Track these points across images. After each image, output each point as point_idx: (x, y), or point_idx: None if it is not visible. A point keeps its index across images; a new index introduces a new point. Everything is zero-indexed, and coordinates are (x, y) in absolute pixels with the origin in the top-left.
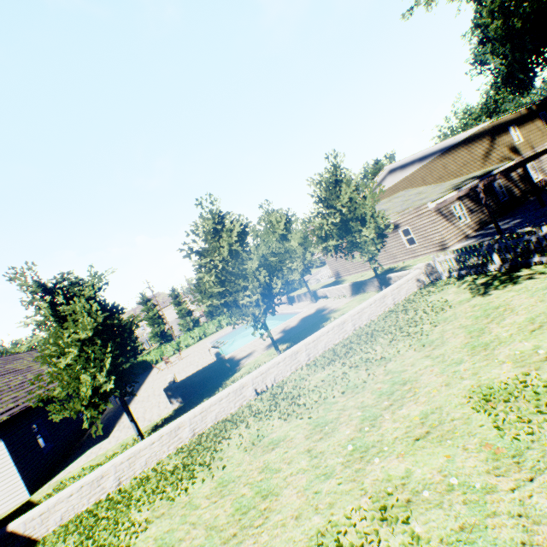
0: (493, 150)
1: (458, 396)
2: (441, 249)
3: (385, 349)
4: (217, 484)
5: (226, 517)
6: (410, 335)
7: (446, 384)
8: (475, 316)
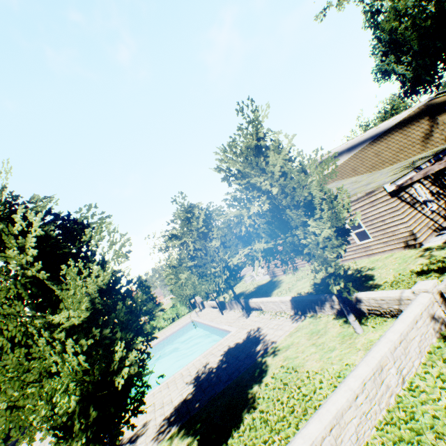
0: (435, 130)
1: None
2: (410, 244)
3: None
4: None
5: None
6: None
7: None
8: None
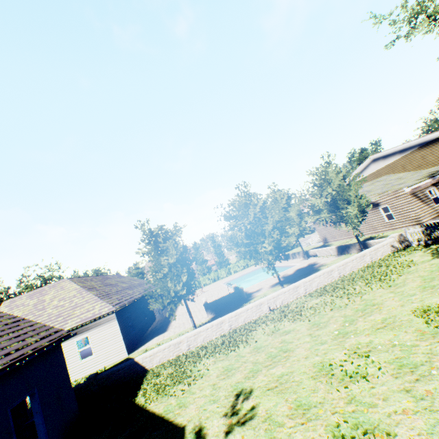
0: None
1: (407, 310)
2: (416, 224)
3: (361, 288)
4: (253, 348)
5: (263, 359)
6: (381, 280)
7: (401, 305)
8: (431, 270)
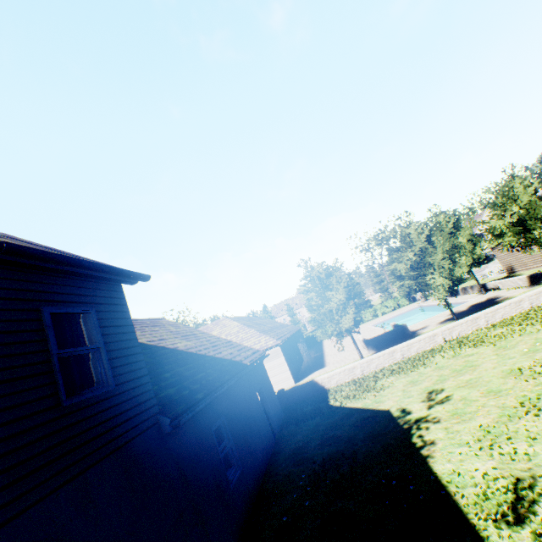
0: None
1: None
2: None
3: None
4: (434, 368)
5: (448, 373)
6: None
7: None
8: None
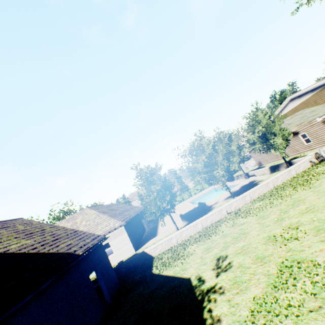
0: None
1: (322, 200)
2: None
3: (290, 192)
4: (221, 235)
5: (230, 240)
6: (303, 185)
7: (318, 198)
8: None
